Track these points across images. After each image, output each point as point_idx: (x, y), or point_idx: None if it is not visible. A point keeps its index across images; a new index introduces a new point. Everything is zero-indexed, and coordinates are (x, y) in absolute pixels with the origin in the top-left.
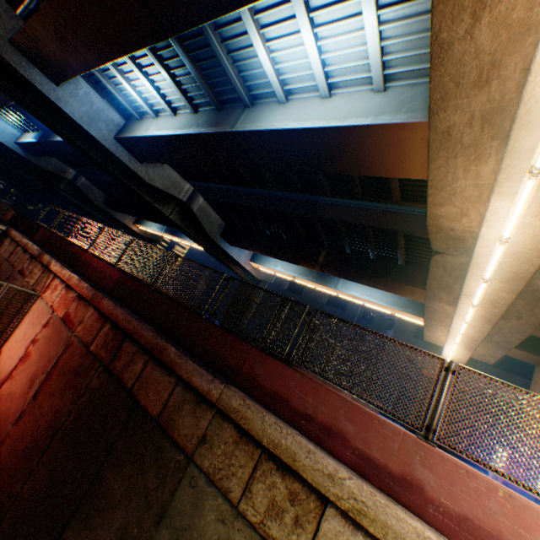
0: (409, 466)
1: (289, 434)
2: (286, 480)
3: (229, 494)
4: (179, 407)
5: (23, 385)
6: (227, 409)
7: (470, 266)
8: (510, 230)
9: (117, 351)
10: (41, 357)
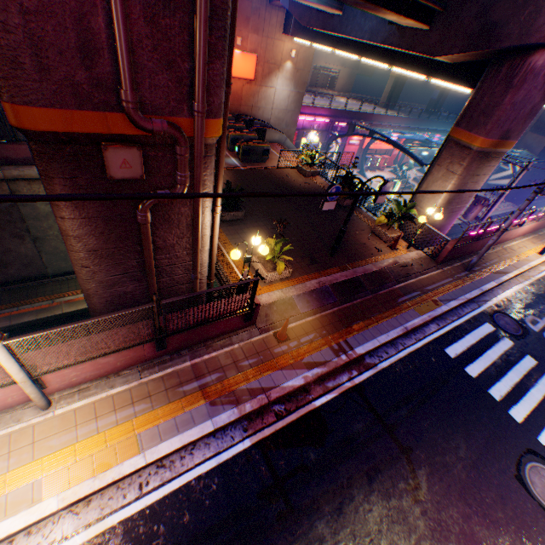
0: None
1: None
2: None
3: None
4: None
5: None
6: (16, 178)
7: None
8: None
9: None
10: None
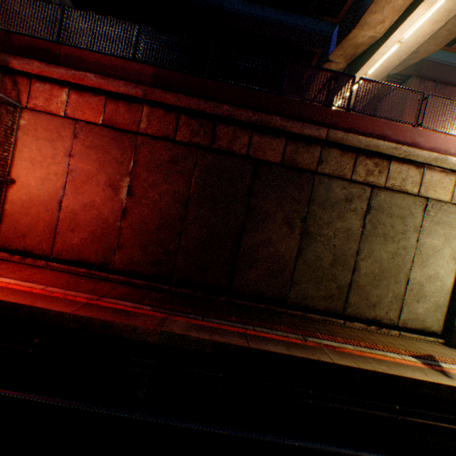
0: (413, 139)
1: (373, 140)
2: (371, 161)
3: (345, 177)
4: (295, 152)
5: (98, 194)
6: (335, 141)
7: (365, 65)
8: (409, 34)
9: (213, 135)
10: (103, 166)
